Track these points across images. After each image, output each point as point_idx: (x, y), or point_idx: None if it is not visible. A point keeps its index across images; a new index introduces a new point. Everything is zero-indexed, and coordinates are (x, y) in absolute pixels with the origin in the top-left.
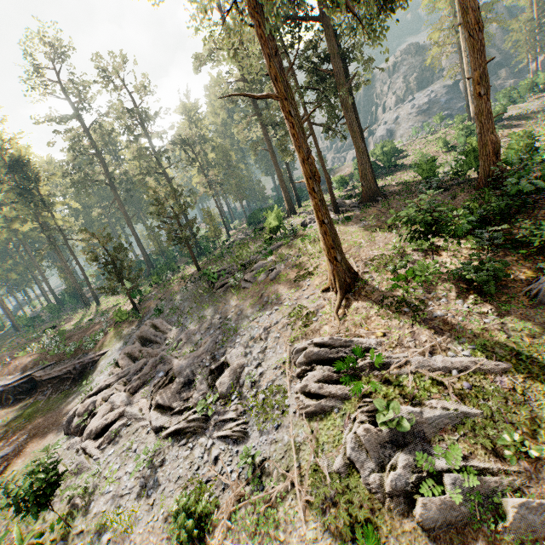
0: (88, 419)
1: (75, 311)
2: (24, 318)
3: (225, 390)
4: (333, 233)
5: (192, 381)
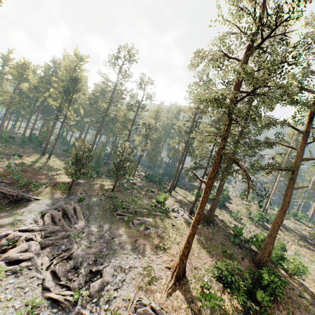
0: (11, 245)
1: (34, 151)
2: (8, 134)
3: (93, 292)
4: (189, 249)
5: (77, 267)
